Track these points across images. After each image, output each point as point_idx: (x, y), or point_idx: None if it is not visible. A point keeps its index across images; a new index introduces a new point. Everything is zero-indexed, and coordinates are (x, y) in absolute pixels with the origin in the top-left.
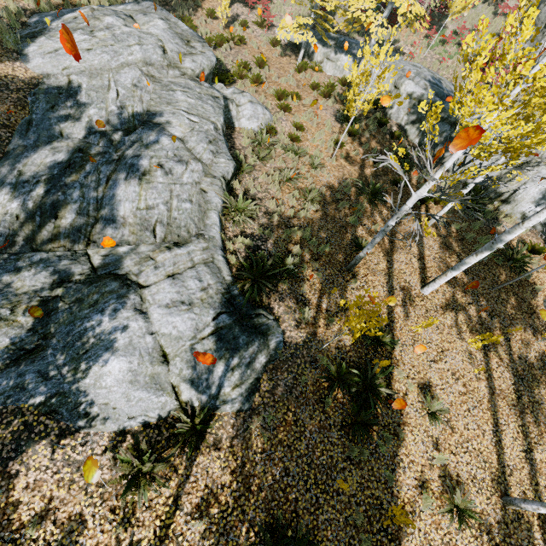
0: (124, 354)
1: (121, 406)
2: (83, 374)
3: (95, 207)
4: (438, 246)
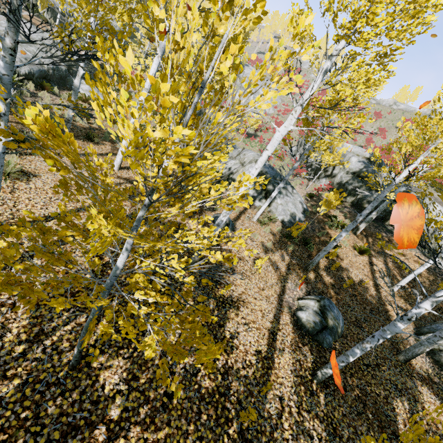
0: None
1: None
2: None
3: None
4: None
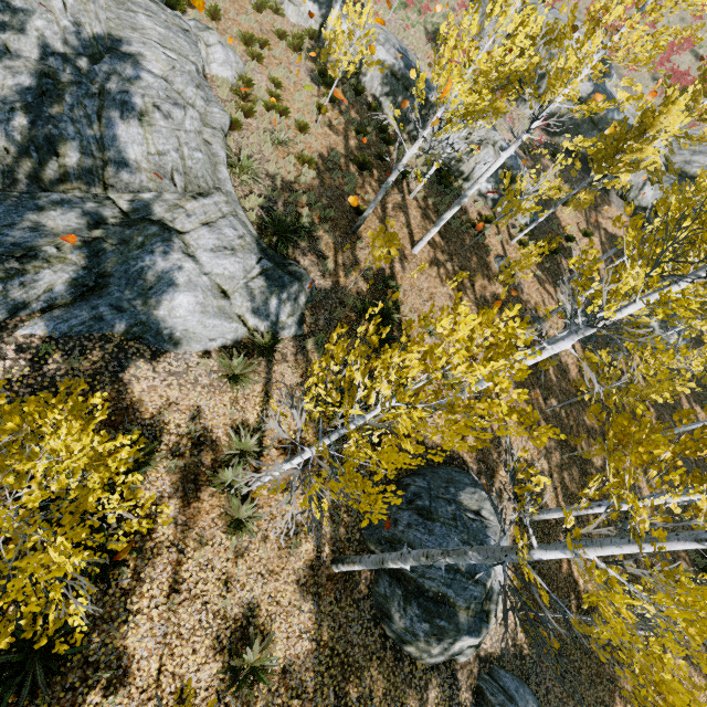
0: (187, 290)
1: (200, 331)
2: (155, 307)
3: (97, 148)
4: (420, 216)
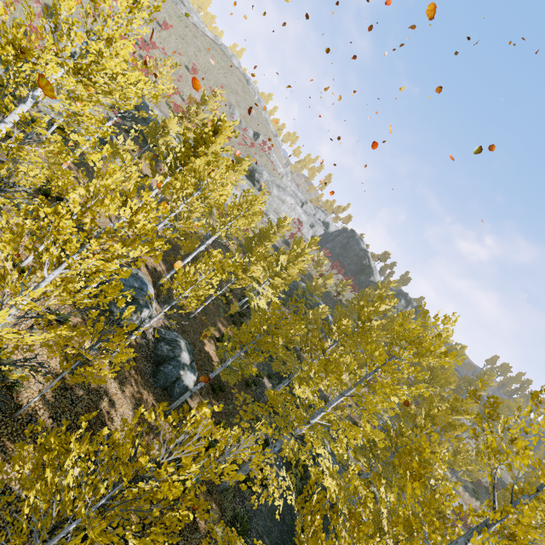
0: None
1: None
2: None
3: None
4: None
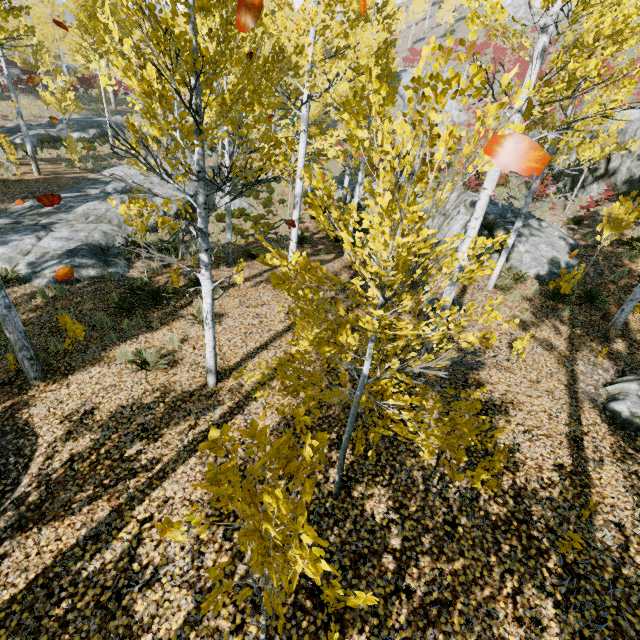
0: (8, 247)
1: None
2: None
3: (67, 208)
4: (341, 266)
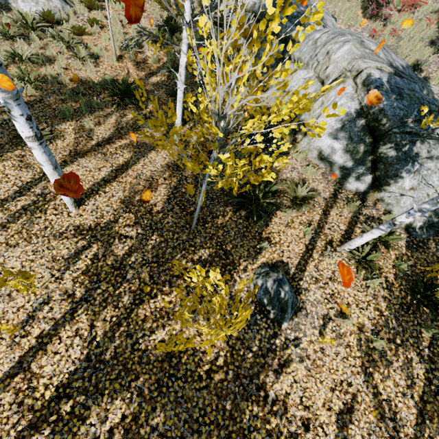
0: None
1: None
2: None
3: None
4: (164, 163)
